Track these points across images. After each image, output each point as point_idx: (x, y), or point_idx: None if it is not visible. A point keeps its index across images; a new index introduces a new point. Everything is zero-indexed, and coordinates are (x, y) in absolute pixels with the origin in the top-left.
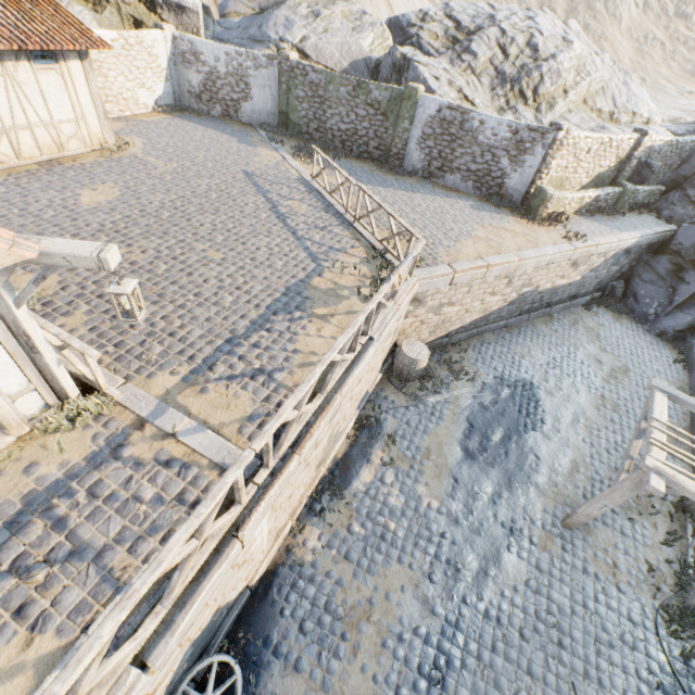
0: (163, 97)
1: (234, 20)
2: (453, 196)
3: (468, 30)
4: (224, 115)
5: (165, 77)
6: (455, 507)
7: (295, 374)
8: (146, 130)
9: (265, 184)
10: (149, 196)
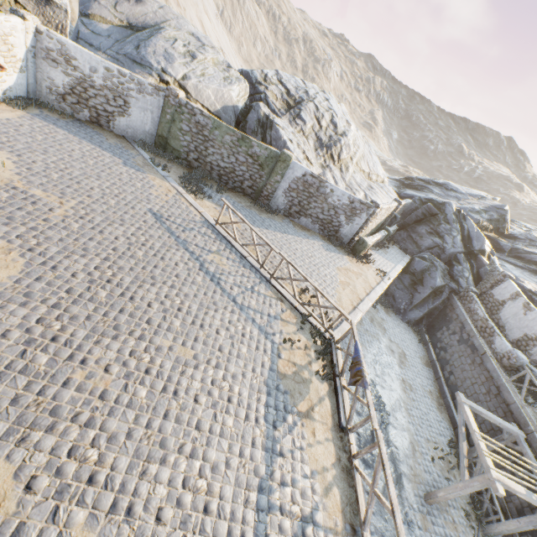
0: (14, 87)
1: (101, 25)
2: (309, 235)
3: (295, 98)
4: (92, 121)
5: (20, 67)
6: (377, 521)
7: (328, 506)
8: (5, 137)
9: (179, 230)
10: (66, 261)
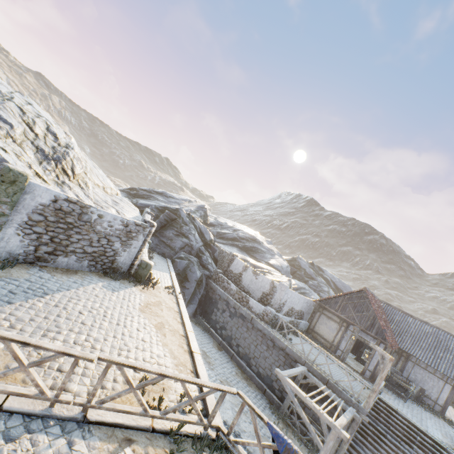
0: None
1: None
2: (81, 280)
3: None
4: None
5: None
6: None
7: None
8: None
9: None
10: None
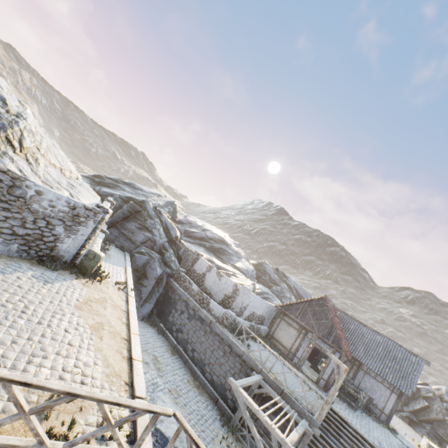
0: None
1: None
2: (3, 266)
3: None
4: None
5: None
6: None
7: None
8: None
9: None
10: None
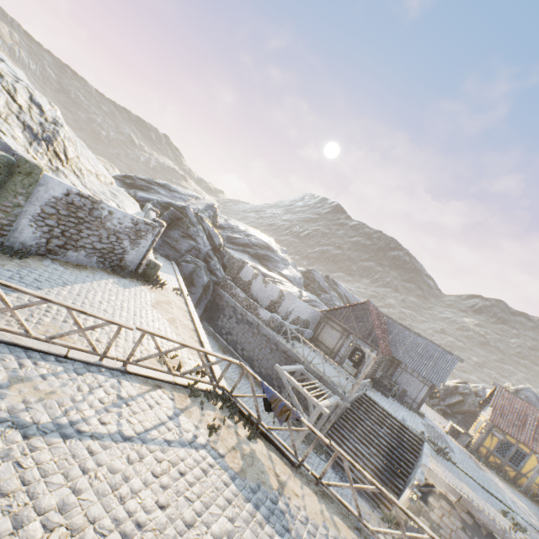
0: None
1: None
2: (93, 275)
3: None
4: None
5: None
6: None
7: (346, 536)
8: None
9: None
10: None
